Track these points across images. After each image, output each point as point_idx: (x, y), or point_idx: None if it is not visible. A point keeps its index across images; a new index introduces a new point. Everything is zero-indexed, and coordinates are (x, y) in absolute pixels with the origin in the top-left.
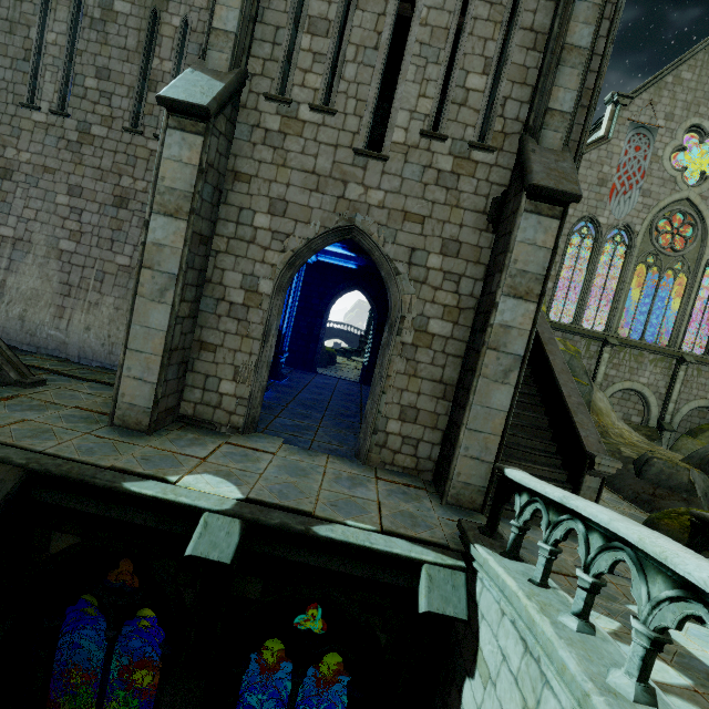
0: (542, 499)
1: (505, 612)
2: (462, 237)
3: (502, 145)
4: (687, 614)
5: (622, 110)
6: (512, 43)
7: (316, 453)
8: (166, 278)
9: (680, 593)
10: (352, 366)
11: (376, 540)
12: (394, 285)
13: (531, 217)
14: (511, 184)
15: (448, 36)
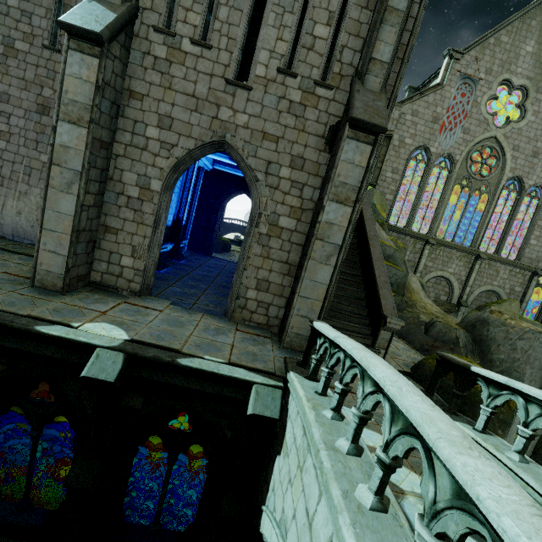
0: (328, 339)
1: (299, 412)
2: (306, 155)
3: (339, 85)
4: (376, 401)
5: (454, 63)
6: (350, 1)
7: (194, 312)
8: (72, 174)
9: (374, 388)
10: None
11: (223, 368)
12: (255, 189)
13: (351, 142)
14: (343, 116)
15: None
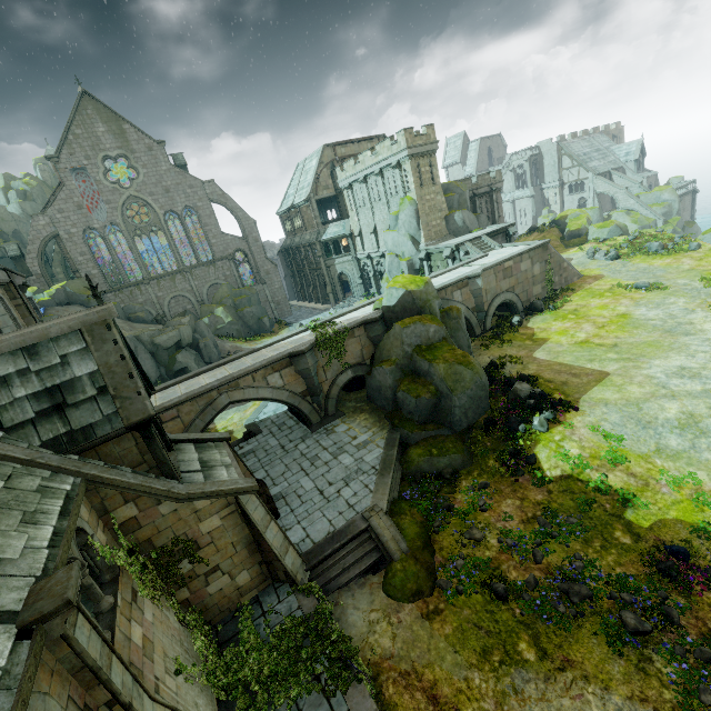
0: None
1: None
2: None
3: None
4: None
5: (58, 164)
6: None
7: None
8: None
9: None
10: None
11: None
12: None
13: None
14: None
15: None
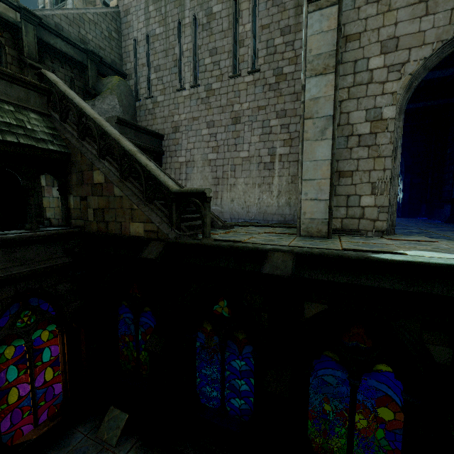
0: None
1: None
2: None
3: None
4: None
5: None
6: None
7: None
8: (324, 121)
9: None
10: None
11: None
12: None
13: None
14: None
15: None
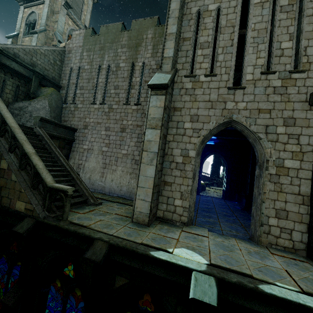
0: None
1: None
2: (295, 115)
3: (309, 68)
4: None
5: None
6: (303, 24)
7: (227, 237)
8: (153, 154)
9: None
10: (212, 190)
11: (304, 298)
12: (259, 145)
13: None
14: None
15: (266, 31)
